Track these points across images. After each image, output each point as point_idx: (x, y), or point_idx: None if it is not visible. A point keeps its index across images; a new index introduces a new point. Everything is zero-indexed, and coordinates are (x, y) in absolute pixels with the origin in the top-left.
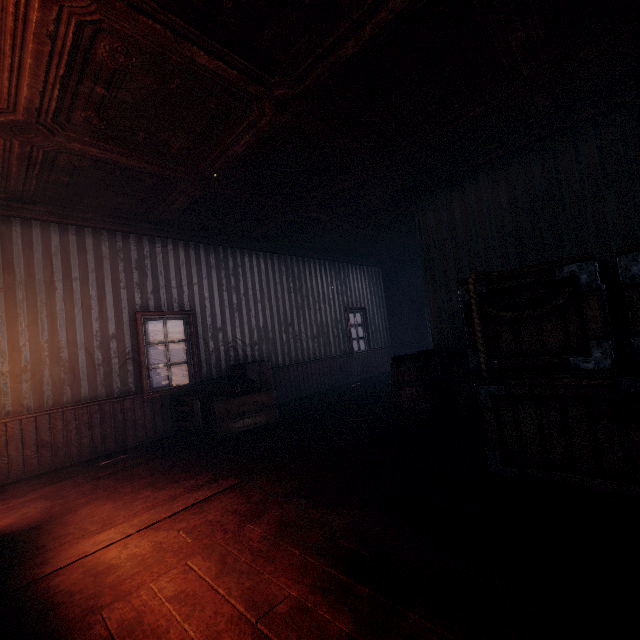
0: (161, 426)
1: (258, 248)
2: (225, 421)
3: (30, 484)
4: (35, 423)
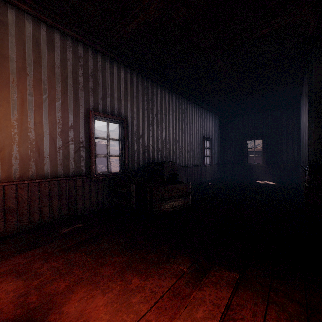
0: (101, 201)
1: (166, 85)
2: (159, 203)
3: None
4: (2, 191)
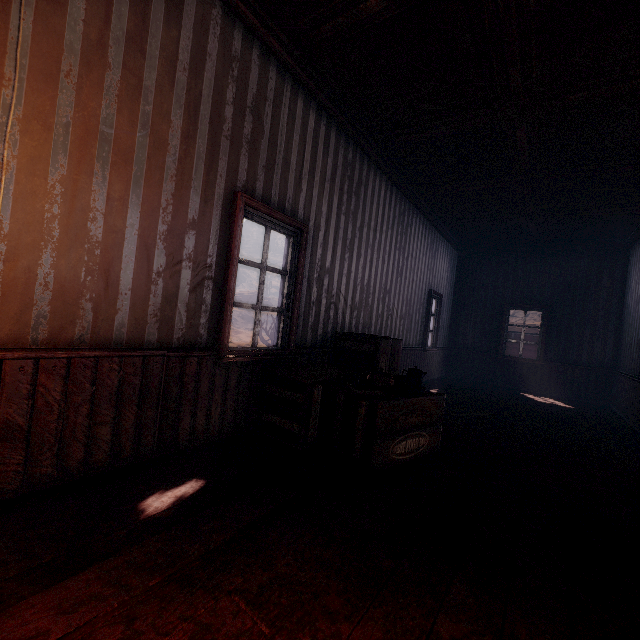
0: (231, 415)
1: (386, 168)
2: (386, 440)
3: None
4: None
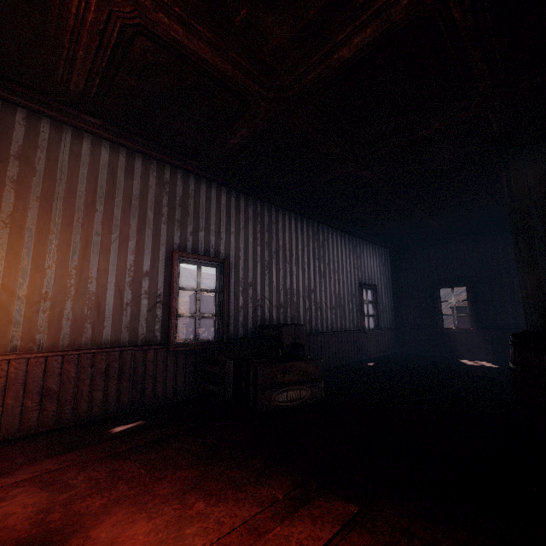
0: (182, 386)
1: (292, 208)
2: (267, 391)
3: (23, 450)
4: (44, 365)
